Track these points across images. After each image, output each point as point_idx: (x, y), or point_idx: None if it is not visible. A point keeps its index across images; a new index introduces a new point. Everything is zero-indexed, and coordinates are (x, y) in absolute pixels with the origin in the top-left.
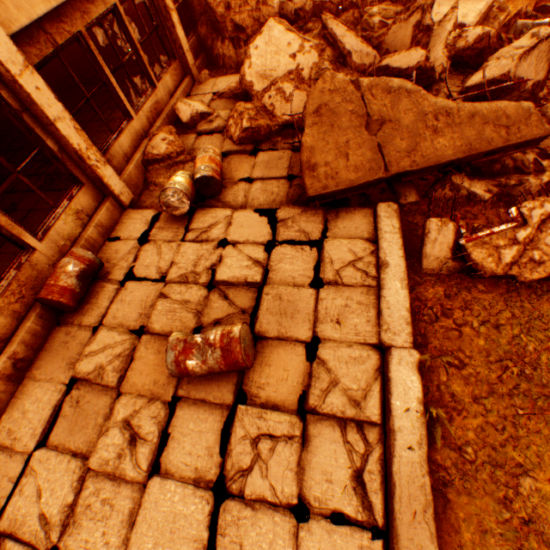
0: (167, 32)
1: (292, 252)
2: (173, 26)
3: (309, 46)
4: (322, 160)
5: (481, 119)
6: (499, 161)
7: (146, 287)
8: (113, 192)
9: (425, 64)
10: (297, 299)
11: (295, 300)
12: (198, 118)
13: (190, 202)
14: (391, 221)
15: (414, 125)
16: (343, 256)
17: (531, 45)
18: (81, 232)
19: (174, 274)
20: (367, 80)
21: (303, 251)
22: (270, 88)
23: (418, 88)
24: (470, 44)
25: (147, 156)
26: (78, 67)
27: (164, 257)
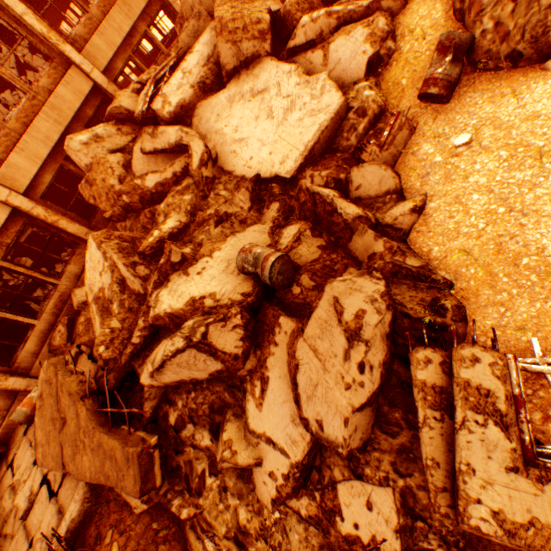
0: (62, 234)
1: (45, 495)
2: (64, 229)
3: (107, 266)
4: (42, 440)
5: (104, 452)
6: (177, 459)
7: (10, 478)
8: (20, 389)
9: (103, 357)
10: (21, 550)
11: (20, 549)
12: (83, 305)
13: (26, 424)
14: (76, 506)
15: (75, 434)
16: (45, 526)
17: (156, 366)
18: (3, 421)
19: (17, 476)
20: (60, 376)
21: (47, 499)
22: (91, 304)
23: (79, 397)
24: (151, 321)
25: (51, 346)
26: (82, 210)
27: (22, 455)
